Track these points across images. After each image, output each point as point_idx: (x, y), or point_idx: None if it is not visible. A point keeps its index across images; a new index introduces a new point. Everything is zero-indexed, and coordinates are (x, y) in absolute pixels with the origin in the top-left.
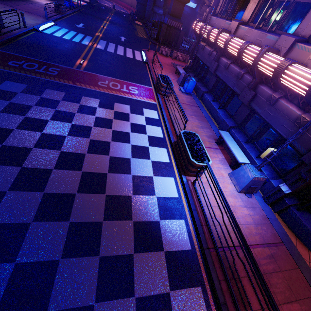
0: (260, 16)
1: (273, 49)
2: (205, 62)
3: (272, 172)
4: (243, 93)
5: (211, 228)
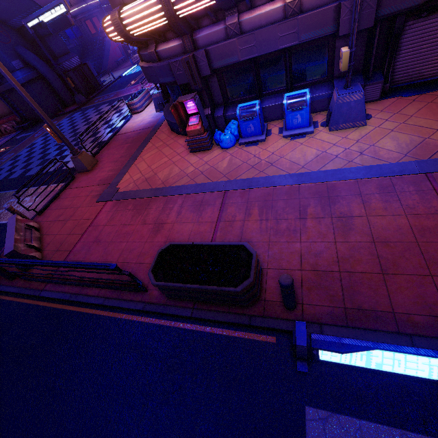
0: None
1: None
2: None
3: None
4: None
5: (119, 129)
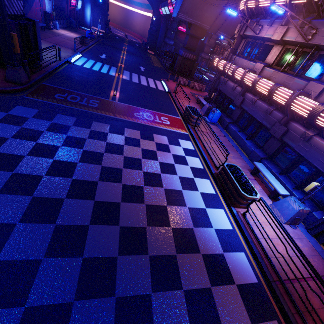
0: (283, 61)
1: (304, 93)
2: (228, 95)
3: (311, 204)
4: (274, 127)
5: (271, 260)
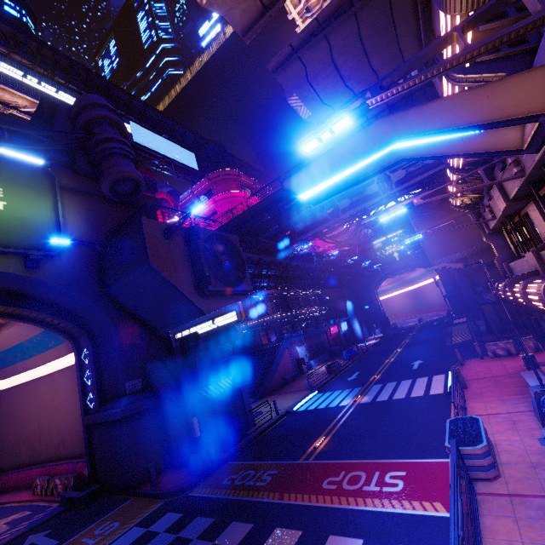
0: None
1: None
2: None
3: None
4: None
5: None
